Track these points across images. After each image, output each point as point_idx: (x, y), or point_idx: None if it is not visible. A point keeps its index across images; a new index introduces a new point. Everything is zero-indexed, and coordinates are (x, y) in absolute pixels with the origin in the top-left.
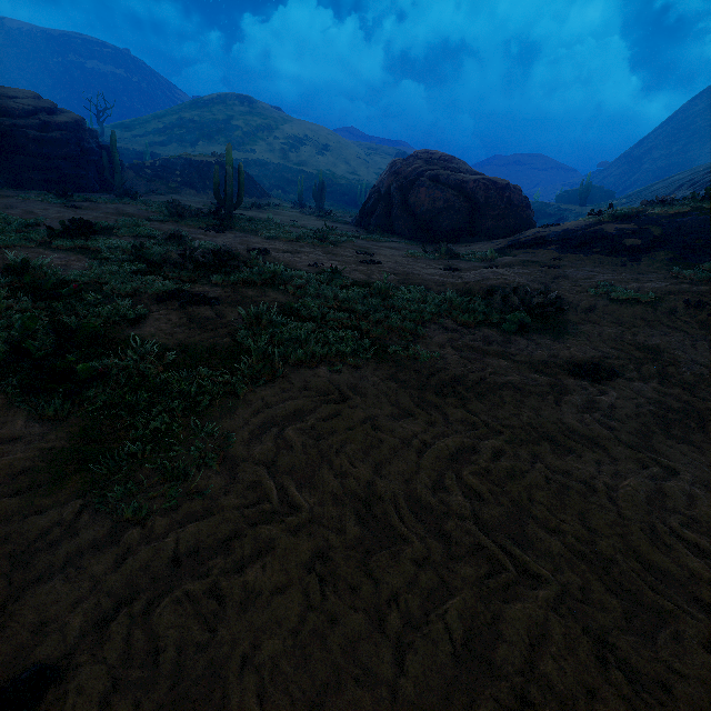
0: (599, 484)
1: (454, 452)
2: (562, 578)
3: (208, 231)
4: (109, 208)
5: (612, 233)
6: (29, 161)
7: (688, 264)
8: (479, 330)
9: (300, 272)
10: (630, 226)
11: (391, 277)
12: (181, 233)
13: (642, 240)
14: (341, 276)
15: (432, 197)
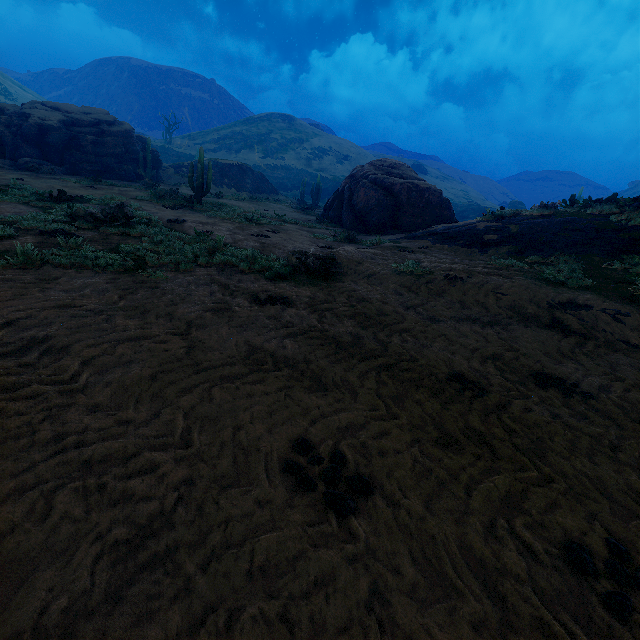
0: (119, 327)
1: (66, 305)
2: (6, 338)
3: (165, 208)
4: (119, 190)
5: (480, 229)
6: (85, 157)
7: (519, 257)
8: (246, 274)
9: (176, 233)
10: (497, 224)
11: (253, 244)
12: (126, 205)
13: (499, 236)
14: (213, 239)
15: (368, 195)
